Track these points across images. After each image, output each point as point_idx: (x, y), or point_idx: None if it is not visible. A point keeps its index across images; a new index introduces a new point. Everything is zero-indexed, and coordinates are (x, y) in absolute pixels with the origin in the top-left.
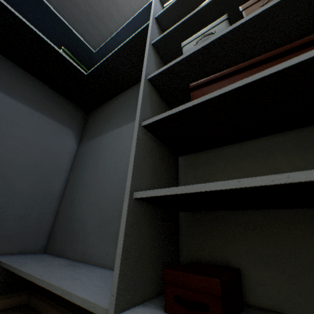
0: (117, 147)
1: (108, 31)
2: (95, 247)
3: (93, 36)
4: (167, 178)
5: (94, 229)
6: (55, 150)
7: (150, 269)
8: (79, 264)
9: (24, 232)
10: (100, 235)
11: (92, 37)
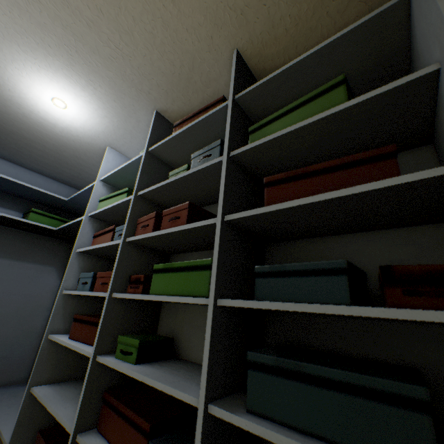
0: None
1: (83, 171)
2: None
3: (71, 173)
4: (74, 362)
5: None
6: (36, 292)
7: (42, 426)
8: None
9: (9, 369)
10: None
11: (70, 174)
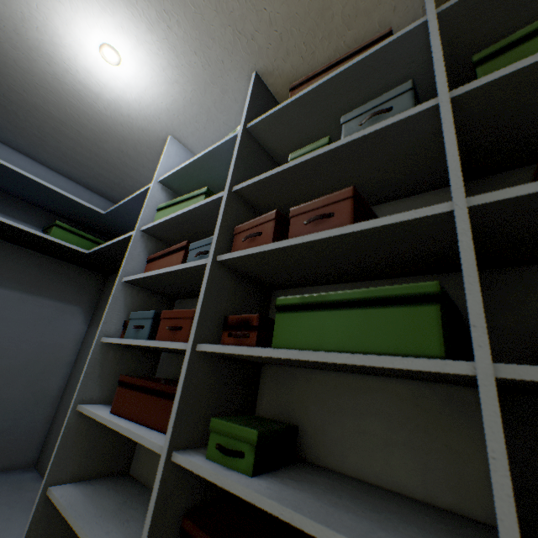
0: None
1: (127, 176)
2: None
3: (110, 178)
4: (113, 447)
5: None
6: (54, 340)
7: None
8: None
9: (11, 446)
10: None
11: (109, 179)
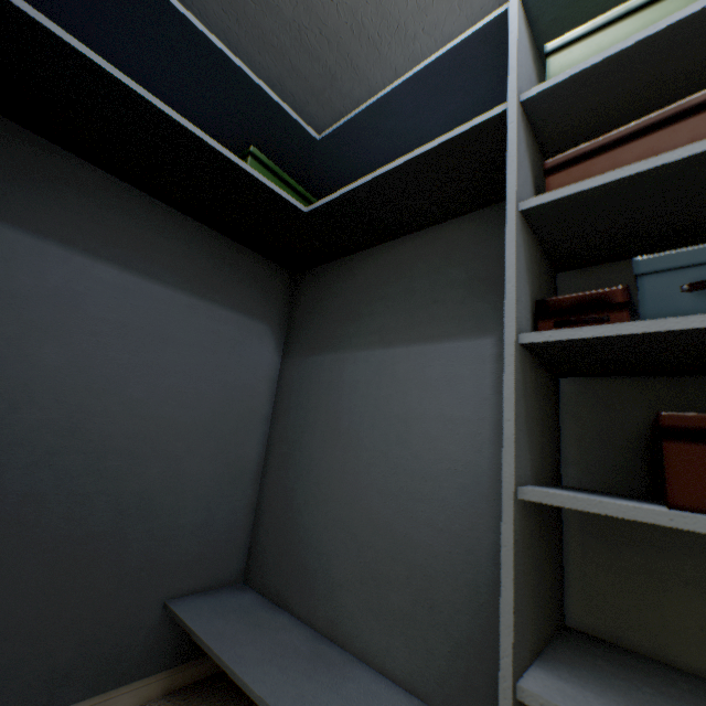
0: (387, 401)
1: (347, 66)
2: (358, 622)
3: (307, 80)
4: (549, 577)
5: (350, 583)
6: (242, 379)
7: None
8: (332, 654)
9: (209, 552)
10: (366, 601)
11: (305, 82)
